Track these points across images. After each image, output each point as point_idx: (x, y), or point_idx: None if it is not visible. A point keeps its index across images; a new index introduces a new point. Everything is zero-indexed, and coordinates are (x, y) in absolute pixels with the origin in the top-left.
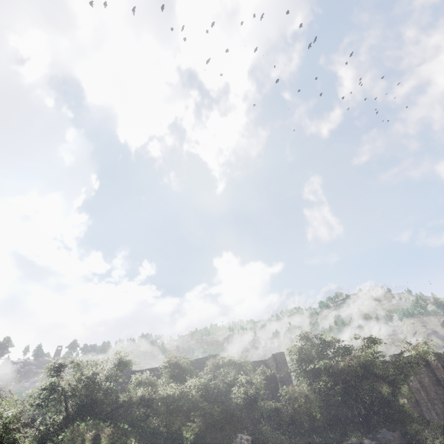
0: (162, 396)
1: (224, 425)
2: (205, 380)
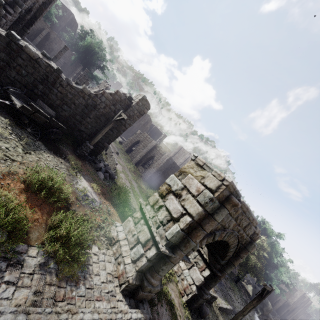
0: None
1: None
2: None
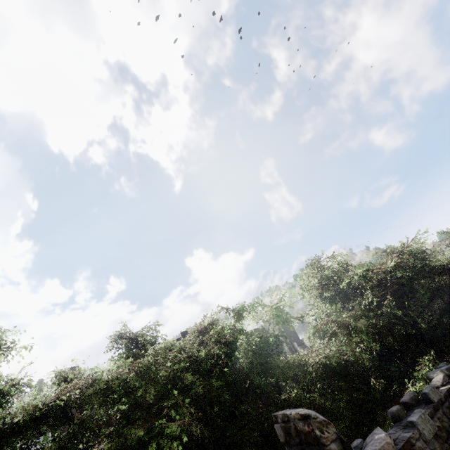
0: (100, 392)
1: (237, 408)
2: (190, 351)
